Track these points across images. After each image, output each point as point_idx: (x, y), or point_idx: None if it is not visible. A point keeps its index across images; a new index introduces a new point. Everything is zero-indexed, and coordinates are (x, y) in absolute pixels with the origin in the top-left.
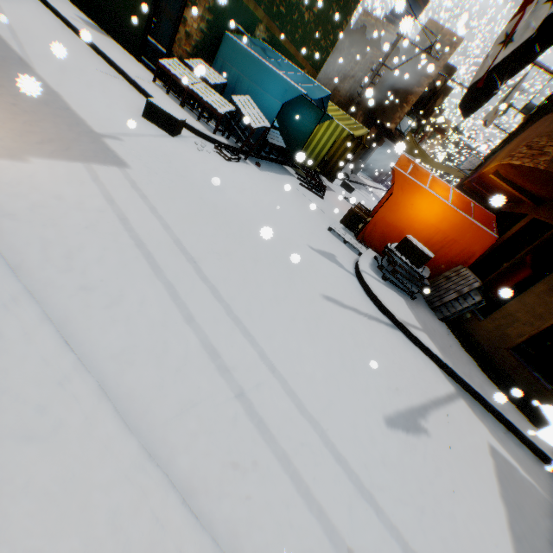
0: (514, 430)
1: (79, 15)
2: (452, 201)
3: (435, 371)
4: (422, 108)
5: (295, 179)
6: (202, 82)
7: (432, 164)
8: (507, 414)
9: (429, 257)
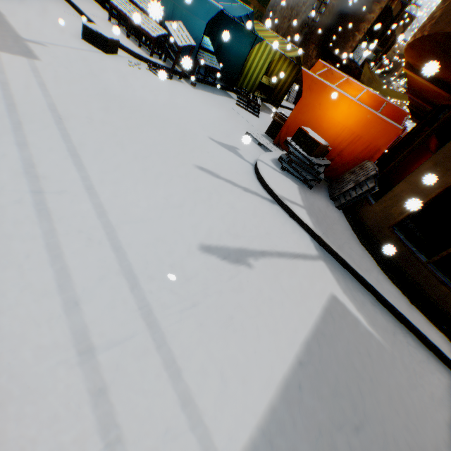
0: (377, 295)
1: None
2: (360, 98)
3: (304, 238)
4: (378, 38)
5: (233, 101)
6: (143, 15)
7: (388, 93)
8: (371, 279)
9: (318, 144)
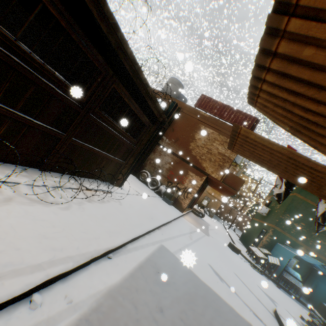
0: None
1: (238, 241)
2: None
3: None
4: None
5: None
6: (260, 252)
7: None
8: None
9: None
